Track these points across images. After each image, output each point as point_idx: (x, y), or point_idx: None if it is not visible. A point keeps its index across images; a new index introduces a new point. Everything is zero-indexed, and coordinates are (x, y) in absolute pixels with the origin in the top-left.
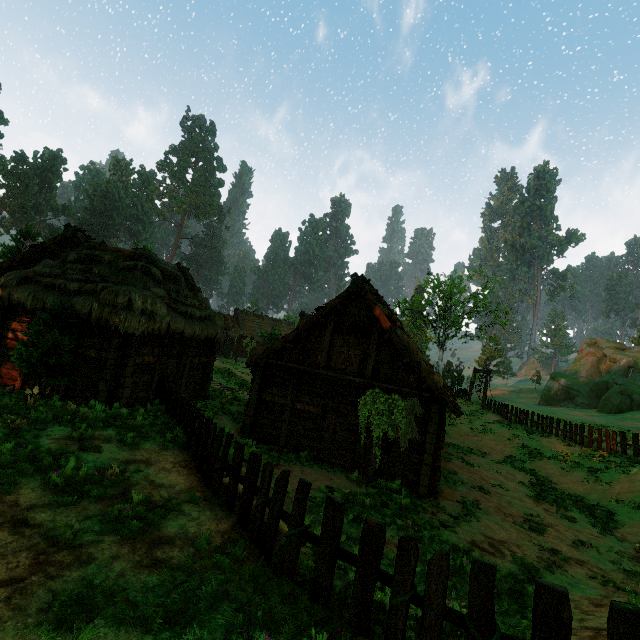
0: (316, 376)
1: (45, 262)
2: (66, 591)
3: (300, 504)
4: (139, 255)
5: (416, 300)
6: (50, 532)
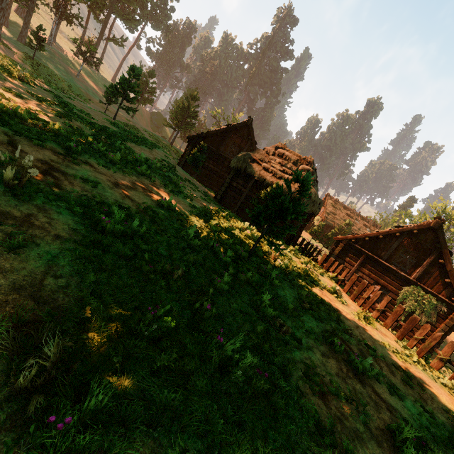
0: (378, 263)
1: (258, 150)
2: (385, 343)
3: (451, 350)
4: (308, 162)
5: (422, 217)
6: (351, 314)
